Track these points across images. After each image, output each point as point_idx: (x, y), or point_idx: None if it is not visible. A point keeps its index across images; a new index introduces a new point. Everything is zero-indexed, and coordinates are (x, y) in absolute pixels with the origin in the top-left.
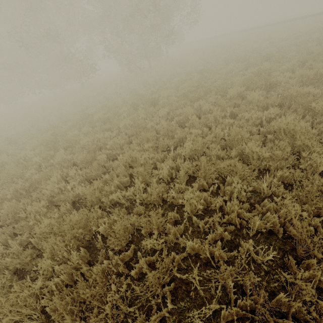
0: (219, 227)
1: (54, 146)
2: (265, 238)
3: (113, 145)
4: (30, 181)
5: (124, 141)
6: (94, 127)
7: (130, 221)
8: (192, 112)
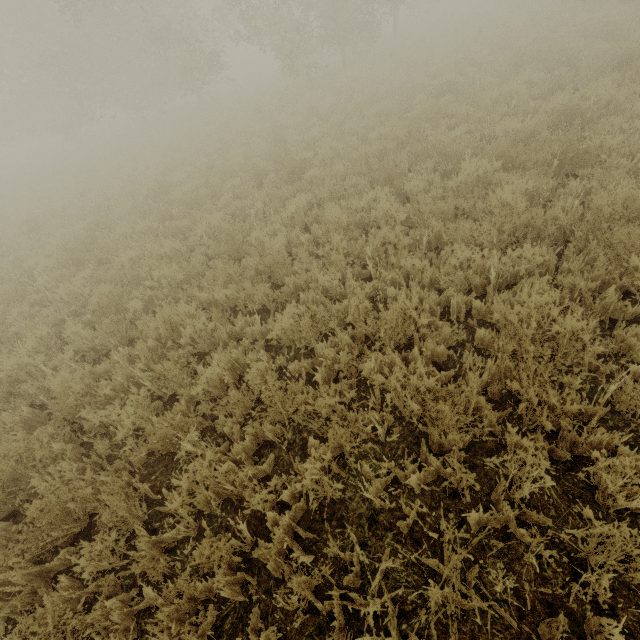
0: (219, 575)
1: (80, 255)
2: (316, 628)
3: (163, 279)
4: (3, 336)
5: (190, 270)
6: (167, 218)
7: (82, 493)
8: (347, 220)
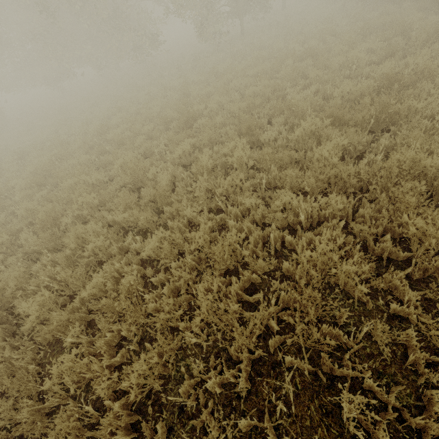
0: None
1: (42, 179)
2: None
3: (85, 203)
4: None
5: (105, 196)
6: (103, 153)
7: None
8: (213, 163)
